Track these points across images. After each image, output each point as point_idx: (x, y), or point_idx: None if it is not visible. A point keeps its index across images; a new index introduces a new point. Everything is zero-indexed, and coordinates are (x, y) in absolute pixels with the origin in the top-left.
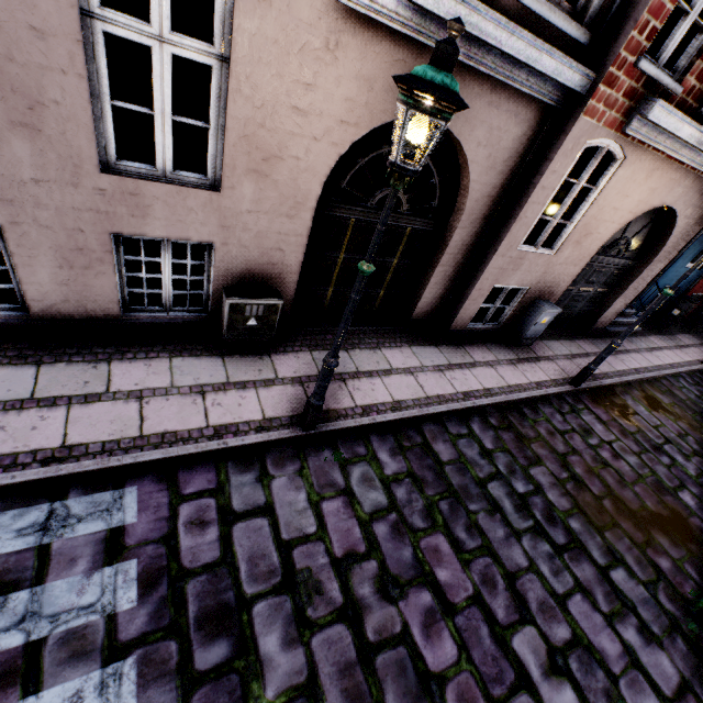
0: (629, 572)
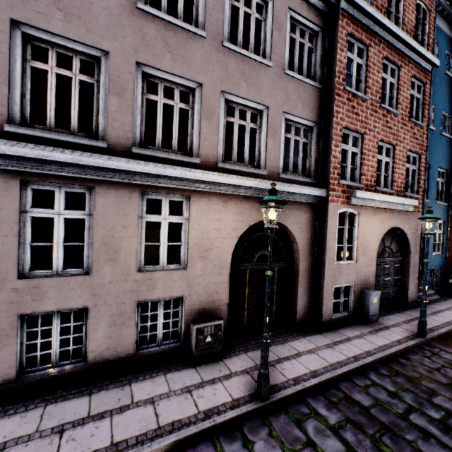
0: None
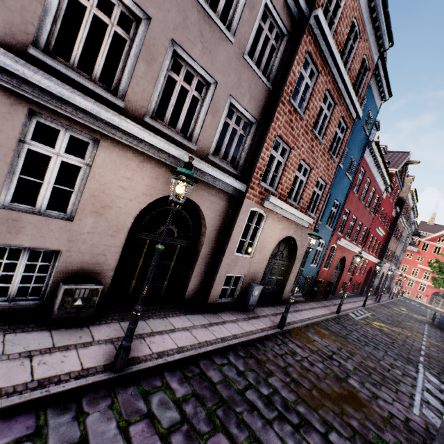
0: (339, 433)
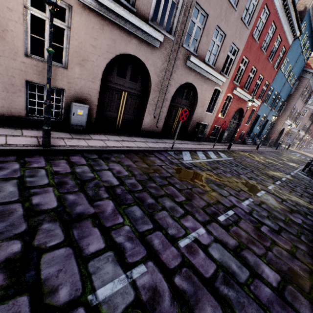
0: None
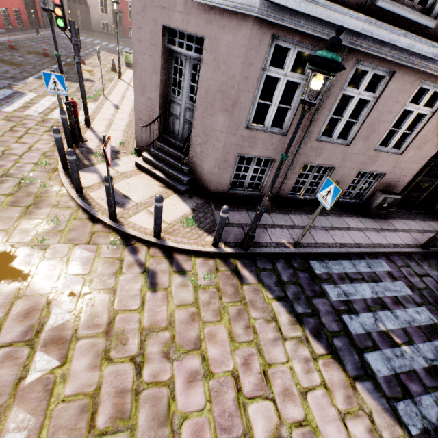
0: None
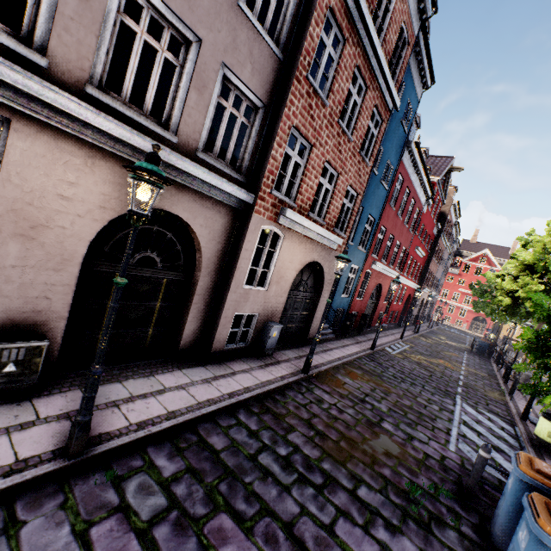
0: (369, 486)
